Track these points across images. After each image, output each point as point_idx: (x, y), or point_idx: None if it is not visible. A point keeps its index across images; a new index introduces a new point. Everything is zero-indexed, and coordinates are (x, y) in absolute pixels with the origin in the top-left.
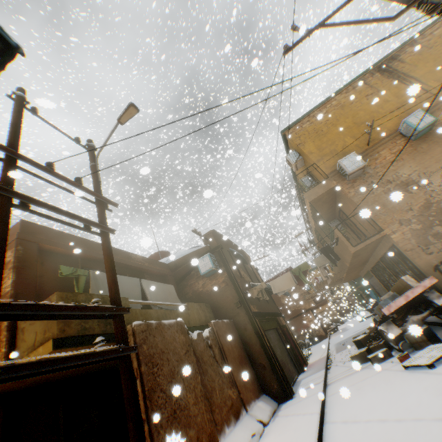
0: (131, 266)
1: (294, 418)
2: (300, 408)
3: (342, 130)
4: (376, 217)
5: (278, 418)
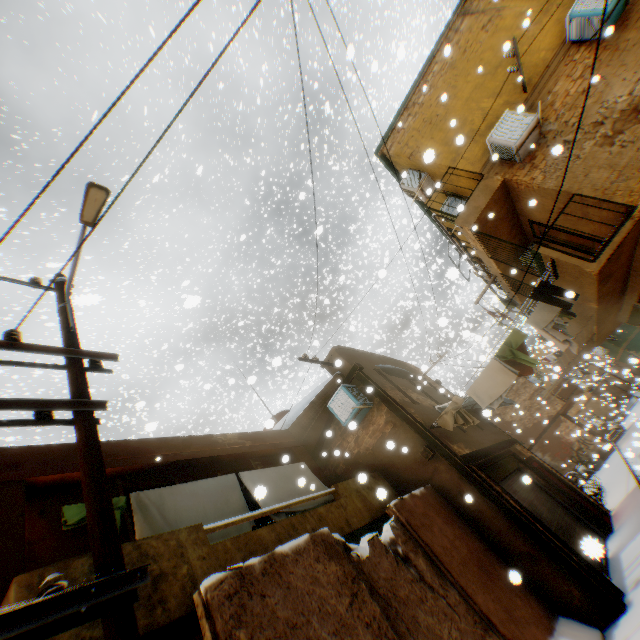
0: (220, 457)
1: None
2: None
3: (470, 97)
4: (607, 191)
5: None
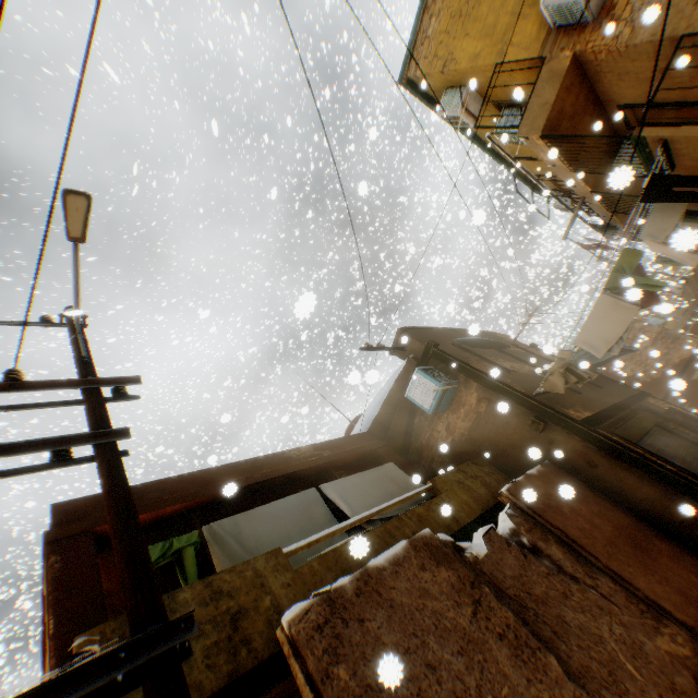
0: (298, 473)
1: None
2: None
3: None
4: None
5: None
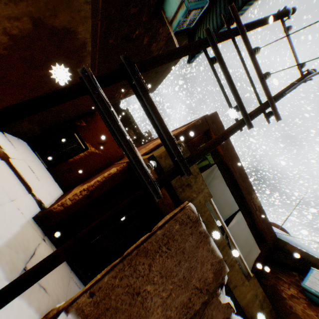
0: (244, 199)
1: None
2: None
3: None
4: None
5: None
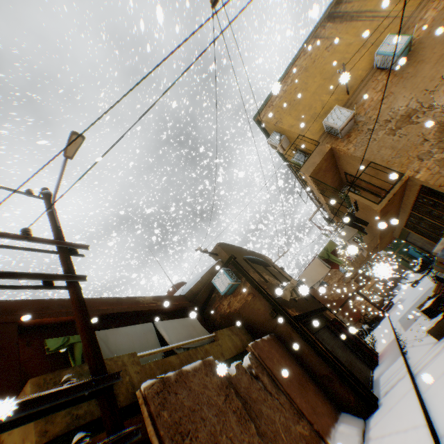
0: (141, 312)
1: (394, 441)
2: (395, 422)
3: (315, 91)
4: (389, 162)
5: (372, 443)
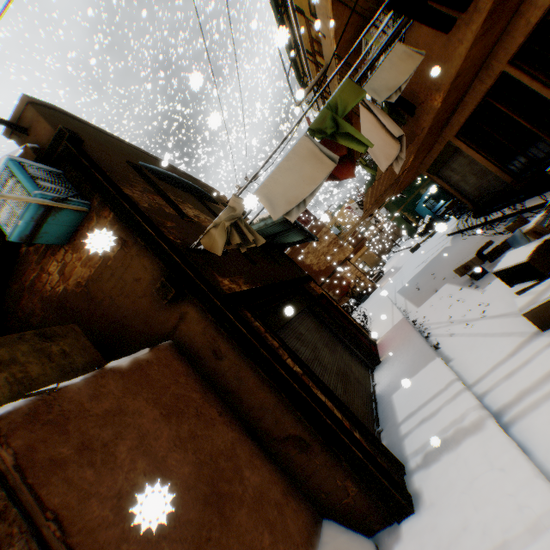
0: None
1: None
2: None
3: None
4: None
5: None
